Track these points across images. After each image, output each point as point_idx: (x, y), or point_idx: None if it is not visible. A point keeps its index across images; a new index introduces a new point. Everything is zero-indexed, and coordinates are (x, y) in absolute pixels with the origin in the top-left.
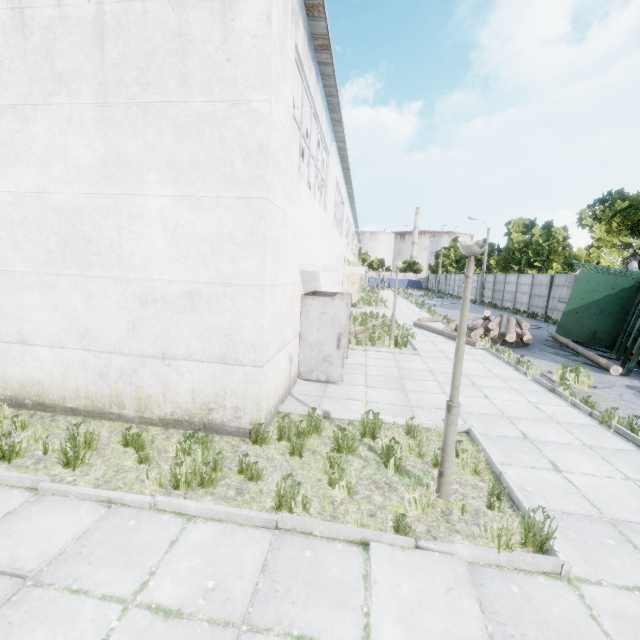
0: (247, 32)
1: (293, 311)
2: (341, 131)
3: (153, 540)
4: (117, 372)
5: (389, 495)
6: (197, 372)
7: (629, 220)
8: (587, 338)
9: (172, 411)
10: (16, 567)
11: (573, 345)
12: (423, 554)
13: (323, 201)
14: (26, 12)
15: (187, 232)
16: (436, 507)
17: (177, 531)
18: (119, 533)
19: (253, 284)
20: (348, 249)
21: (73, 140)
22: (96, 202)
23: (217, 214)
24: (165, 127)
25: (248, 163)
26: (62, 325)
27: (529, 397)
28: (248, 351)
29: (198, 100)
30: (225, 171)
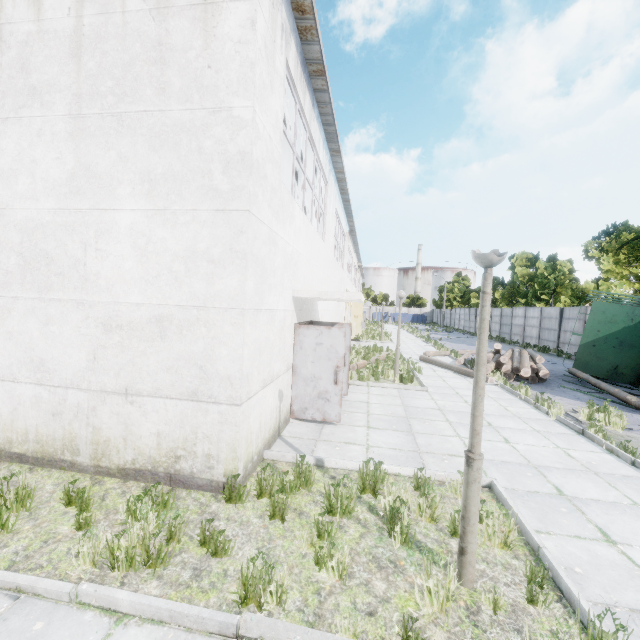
0: (230, 38)
1: (284, 341)
2: (340, 161)
3: None
4: (73, 411)
5: (394, 580)
6: (164, 411)
7: (638, 251)
8: (608, 373)
9: (133, 459)
10: None
11: (595, 381)
12: None
13: (321, 229)
14: (5, 28)
15: (159, 249)
16: (458, 600)
17: None
18: None
19: (231, 307)
20: (350, 282)
21: (42, 153)
22: (62, 218)
23: (193, 229)
24: (140, 137)
25: (228, 173)
26: (15, 355)
27: (556, 441)
28: (224, 386)
29: (176, 108)
30: (203, 182)
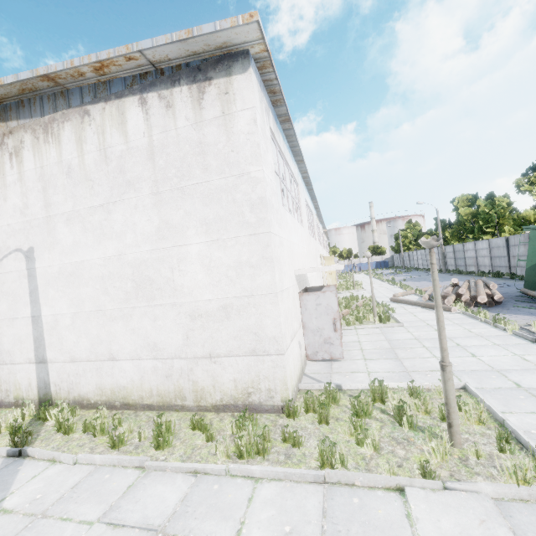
0: (242, 132)
1: (295, 307)
2: (304, 166)
3: (235, 498)
4: (178, 372)
5: (409, 448)
6: (236, 365)
7: None
8: None
9: (221, 398)
10: (149, 523)
11: None
12: (452, 494)
13: (299, 218)
14: (107, 150)
15: (218, 264)
16: (453, 455)
17: (250, 490)
18: (209, 495)
19: (268, 293)
20: (321, 247)
21: (139, 218)
22: (156, 255)
23: (237, 248)
24: (196, 199)
25: (254, 211)
26: (138, 343)
27: (513, 350)
28: (272, 343)
29: (216, 179)
30: (239, 219)
